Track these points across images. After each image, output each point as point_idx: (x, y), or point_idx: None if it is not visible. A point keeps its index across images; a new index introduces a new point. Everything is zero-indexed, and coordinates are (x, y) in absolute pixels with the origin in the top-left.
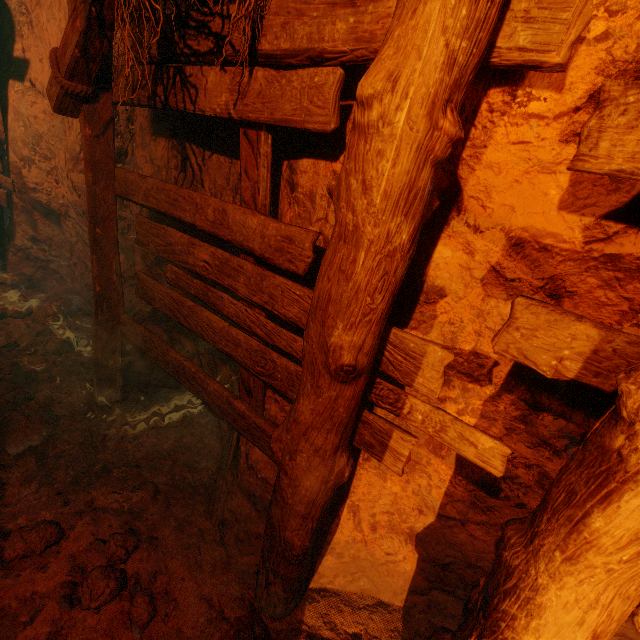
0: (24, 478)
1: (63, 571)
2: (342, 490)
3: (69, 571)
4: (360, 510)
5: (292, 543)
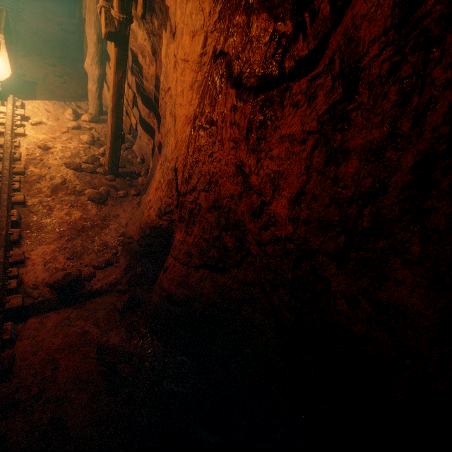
0: (55, 61)
1: (53, 70)
2: (105, 75)
3: (54, 70)
4: (108, 82)
5: (84, 68)
